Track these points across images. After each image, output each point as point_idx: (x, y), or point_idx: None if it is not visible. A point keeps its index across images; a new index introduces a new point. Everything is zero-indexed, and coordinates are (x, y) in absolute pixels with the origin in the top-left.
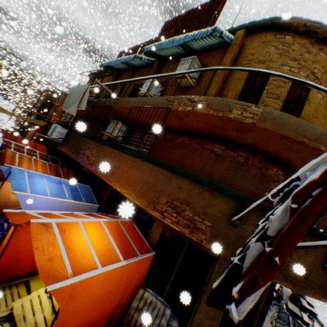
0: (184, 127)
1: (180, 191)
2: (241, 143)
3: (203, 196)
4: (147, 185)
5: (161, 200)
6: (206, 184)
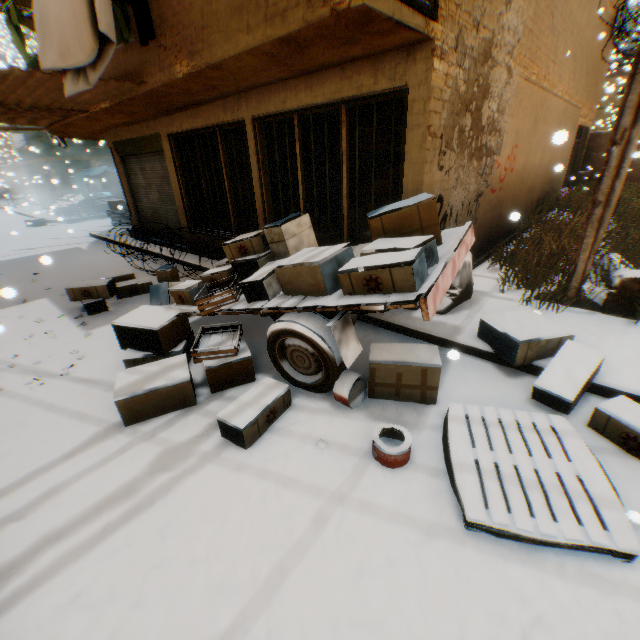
0: None
1: None
2: None
3: None
4: None
5: None
6: None
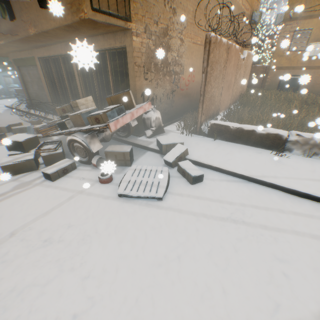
0: None
1: None
2: None
3: None
4: None
5: None
6: None
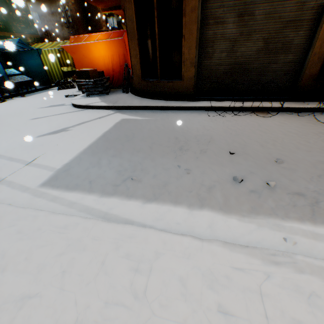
0: None
1: None
2: None
3: None
4: None
5: None
6: None
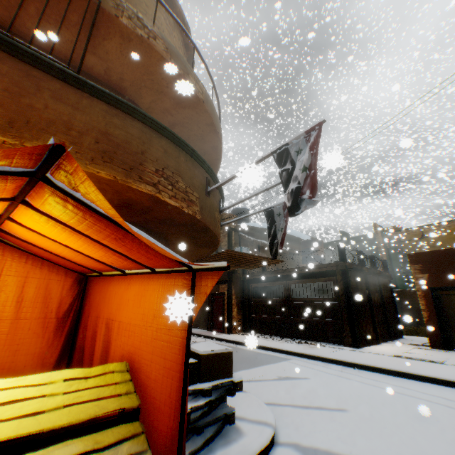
0: (78, 53)
1: (168, 157)
2: (160, 119)
3: (188, 166)
4: (111, 140)
5: (148, 167)
6: (191, 152)
